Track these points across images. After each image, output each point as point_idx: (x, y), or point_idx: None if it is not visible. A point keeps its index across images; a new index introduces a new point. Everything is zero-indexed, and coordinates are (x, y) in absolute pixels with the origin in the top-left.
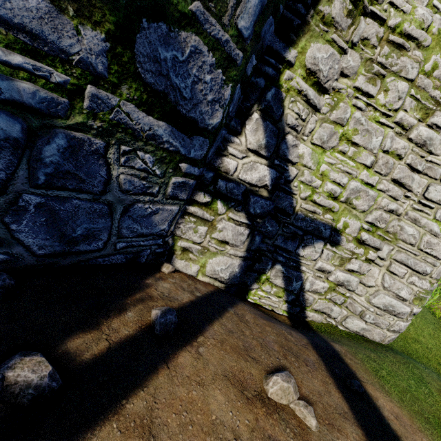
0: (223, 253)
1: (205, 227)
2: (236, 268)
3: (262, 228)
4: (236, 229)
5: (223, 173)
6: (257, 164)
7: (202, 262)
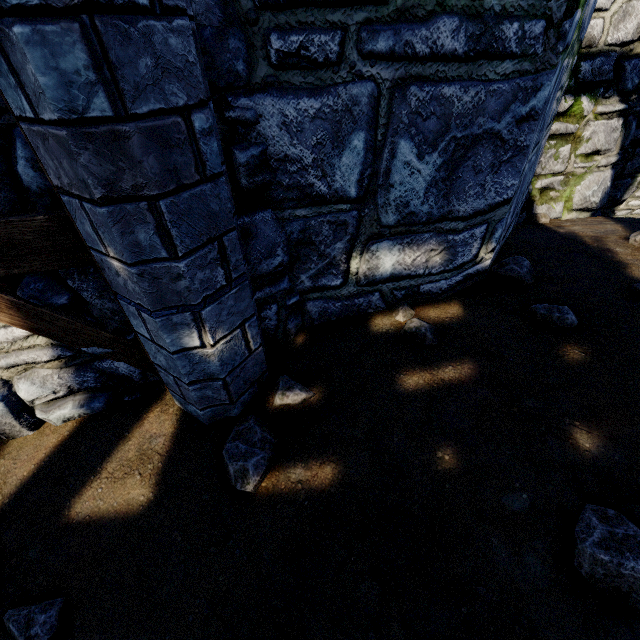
0: (590, 171)
1: (568, 145)
2: (607, 182)
3: (638, 106)
4: (608, 126)
5: (583, 51)
6: (632, 3)
7: (567, 195)
